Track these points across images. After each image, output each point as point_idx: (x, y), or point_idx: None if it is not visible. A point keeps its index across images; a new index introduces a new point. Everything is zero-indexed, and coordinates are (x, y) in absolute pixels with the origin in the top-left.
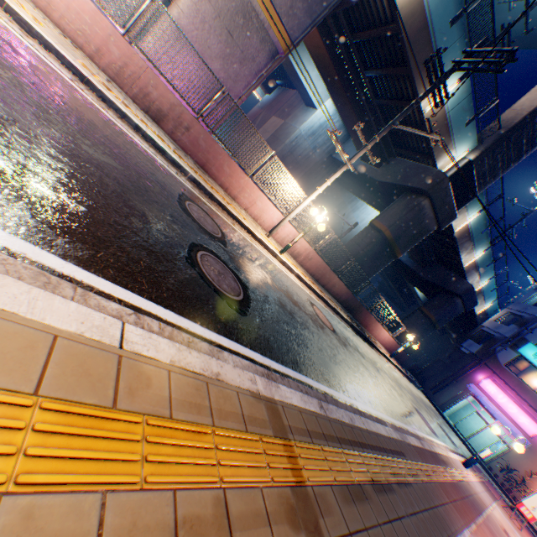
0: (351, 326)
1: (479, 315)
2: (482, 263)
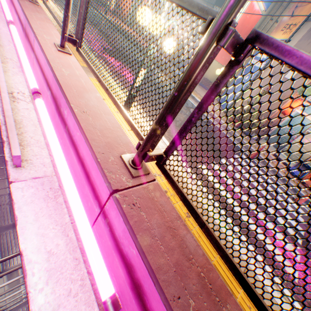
0: None
1: None
2: None
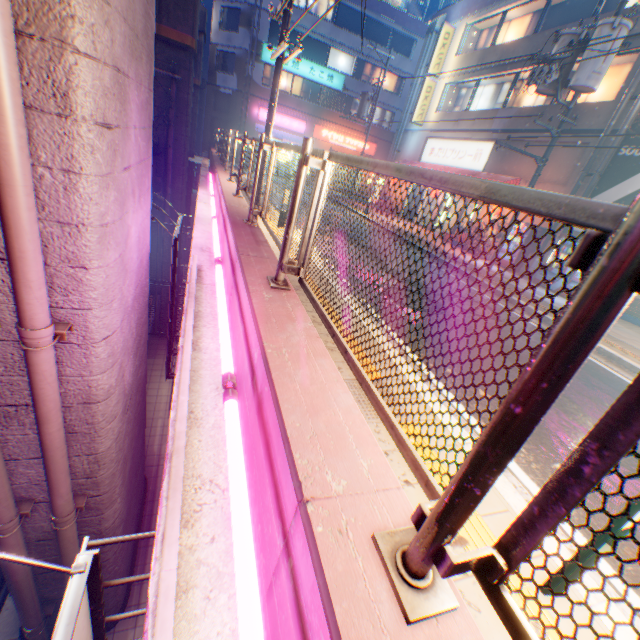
0: None
1: None
2: None
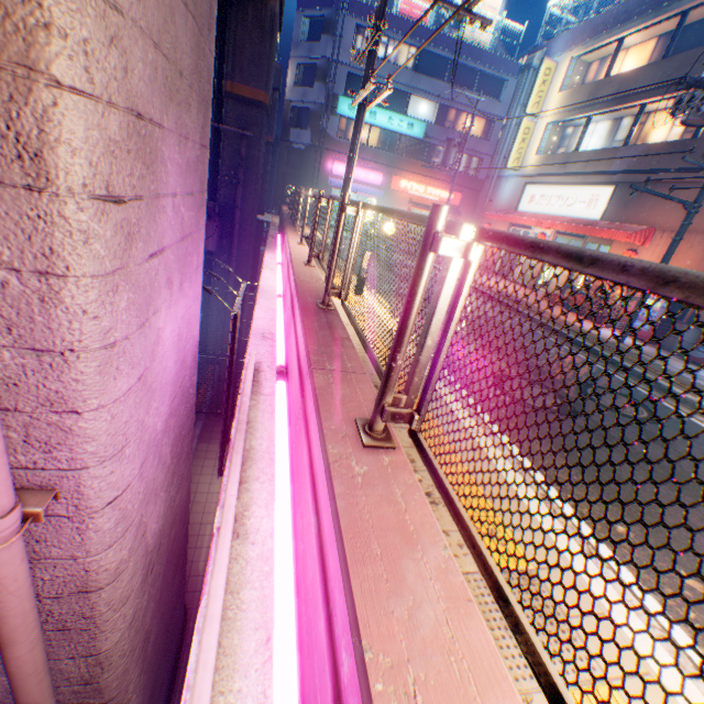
0: None
1: None
2: None
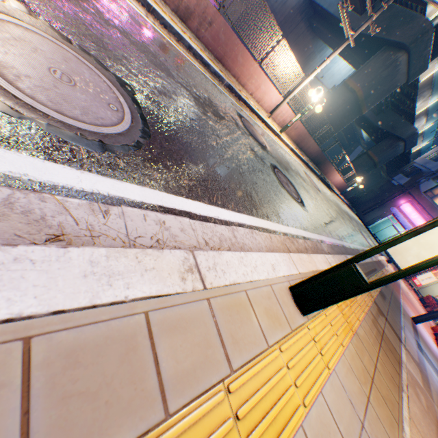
0: (319, 179)
1: (413, 153)
2: (432, 109)
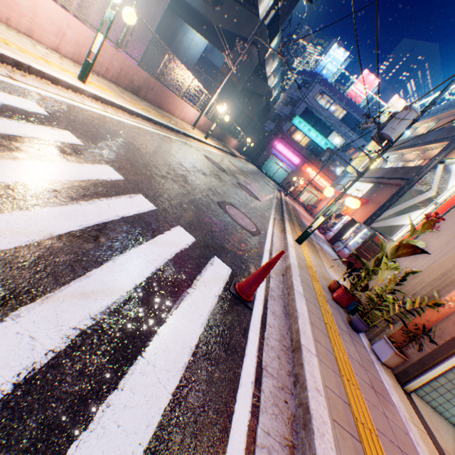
0: (230, 154)
1: (271, 101)
2: (276, 69)
